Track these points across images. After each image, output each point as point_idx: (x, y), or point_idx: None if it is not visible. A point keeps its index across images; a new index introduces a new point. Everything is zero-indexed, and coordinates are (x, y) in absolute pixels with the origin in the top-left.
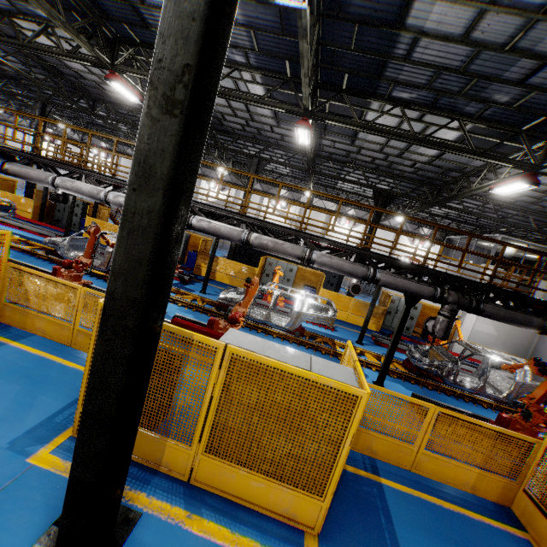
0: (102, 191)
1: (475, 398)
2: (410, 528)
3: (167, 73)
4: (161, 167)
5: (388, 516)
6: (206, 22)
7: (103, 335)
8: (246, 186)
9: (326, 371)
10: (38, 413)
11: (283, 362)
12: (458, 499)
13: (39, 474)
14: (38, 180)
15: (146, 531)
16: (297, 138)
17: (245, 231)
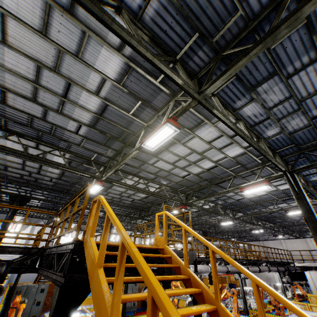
0: (226, 267)
1: None
2: None
3: None
4: None
5: None
6: None
7: None
8: None
9: None
10: None
11: None
12: None
13: None
14: (205, 272)
15: None
16: (221, 223)
17: (257, 266)
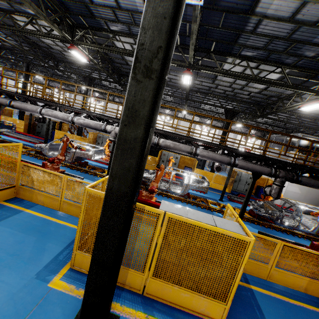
0: (70, 116)
1: (293, 232)
2: (274, 317)
3: (147, 52)
4: (142, 110)
5: (260, 310)
6: (173, 19)
7: (105, 214)
8: None
9: (224, 226)
10: (48, 254)
11: (200, 222)
12: (297, 296)
13: (56, 294)
14: (31, 111)
15: None
16: (183, 80)
17: (156, 137)
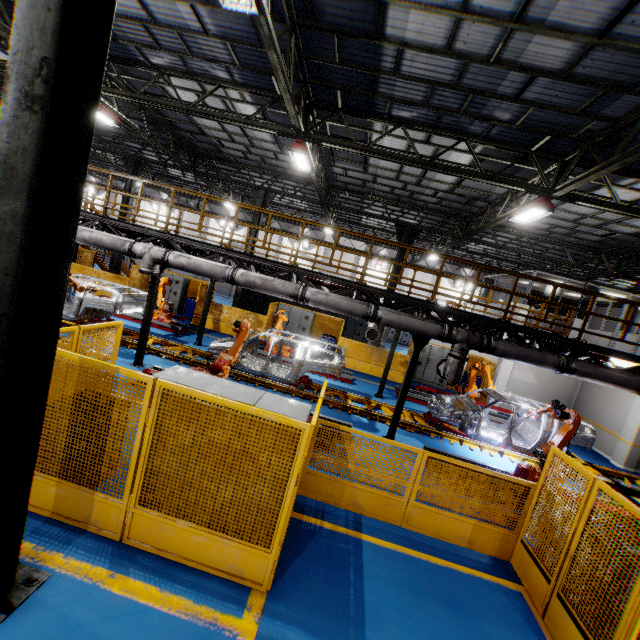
0: None
1: (502, 452)
2: (383, 584)
3: (26, 66)
4: (24, 167)
5: (359, 573)
6: (63, 13)
7: None
8: (252, 222)
9: (273, 406)
10: None
11: (219, 396)
12: (450, 554)
13: None
14: None
15: (53, 592)
16: (296, 163)
17: (230, 267)
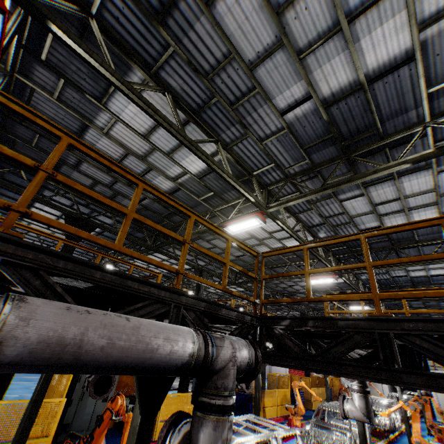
0: None
1: None
2: None
3: None
4: None
5: None
6: None
7: None
8: None
9: None
10: None
11: None
12: None
13: None
14: None
15: None
16: (351, 306)
17: None
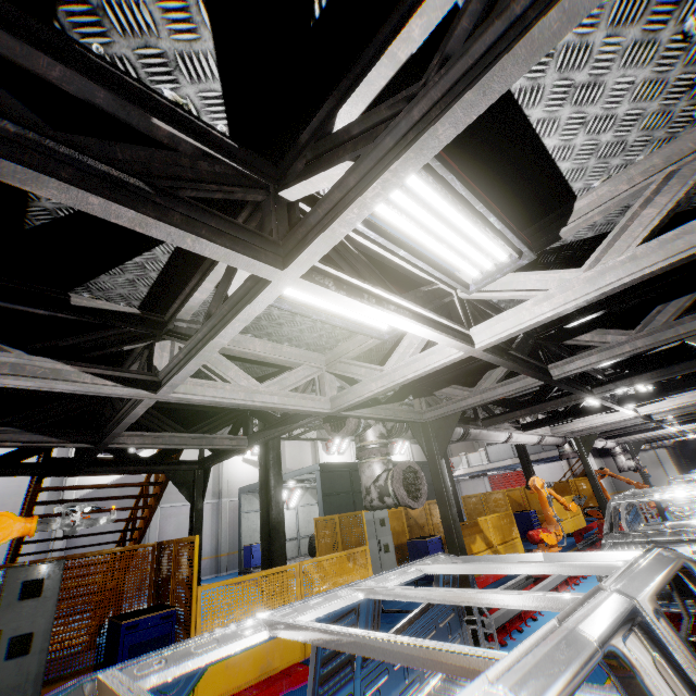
0: None
1: None
2: None
3: None
4: None
5: None
6: None
7: None
8: None
9: None
10: None
11: None
12: None
13: None
14: None
15: None
16: None
17: None
